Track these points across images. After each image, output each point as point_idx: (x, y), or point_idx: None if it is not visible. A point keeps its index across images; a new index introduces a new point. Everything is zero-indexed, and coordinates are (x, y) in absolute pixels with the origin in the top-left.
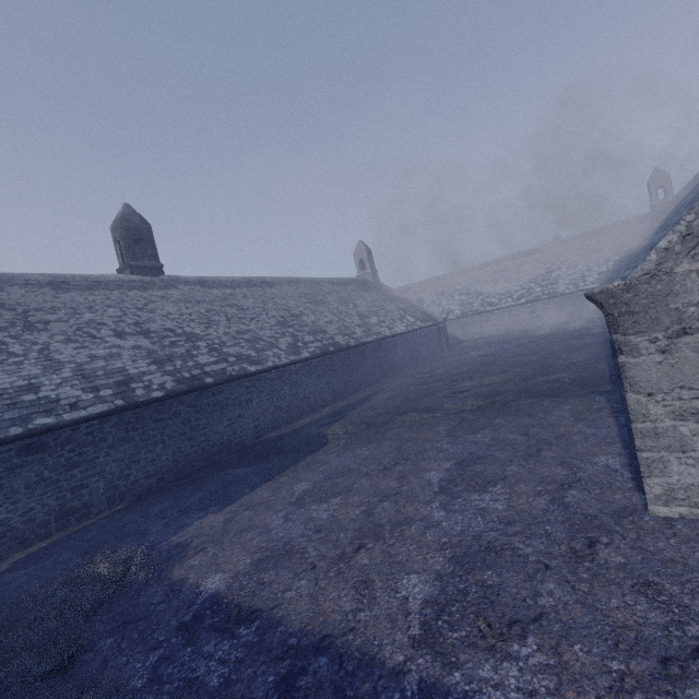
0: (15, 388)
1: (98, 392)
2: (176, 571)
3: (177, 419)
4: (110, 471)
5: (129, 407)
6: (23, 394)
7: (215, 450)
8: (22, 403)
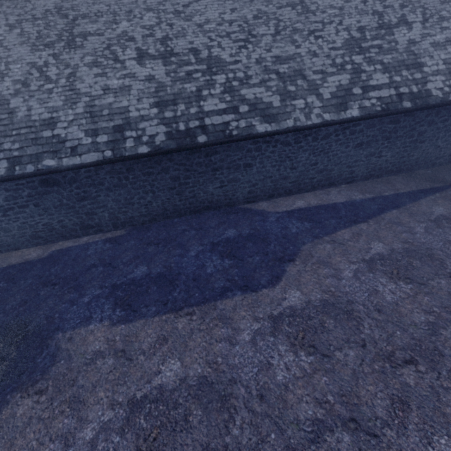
0: (41, 121)
1: (96, 137)
2: (8, 407)
3: (166, 175)
4: (111, 207)
5: (115, 161)
6: (44, 129)
7: (203, 206)
8: (41, 139)
